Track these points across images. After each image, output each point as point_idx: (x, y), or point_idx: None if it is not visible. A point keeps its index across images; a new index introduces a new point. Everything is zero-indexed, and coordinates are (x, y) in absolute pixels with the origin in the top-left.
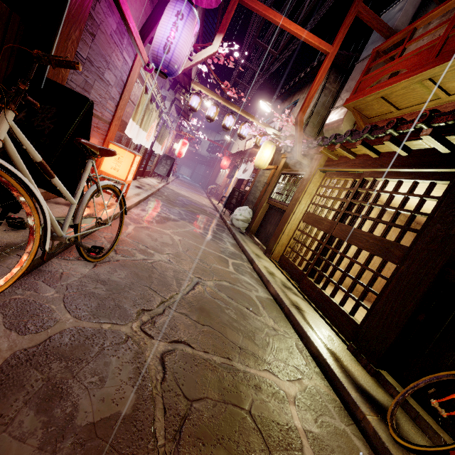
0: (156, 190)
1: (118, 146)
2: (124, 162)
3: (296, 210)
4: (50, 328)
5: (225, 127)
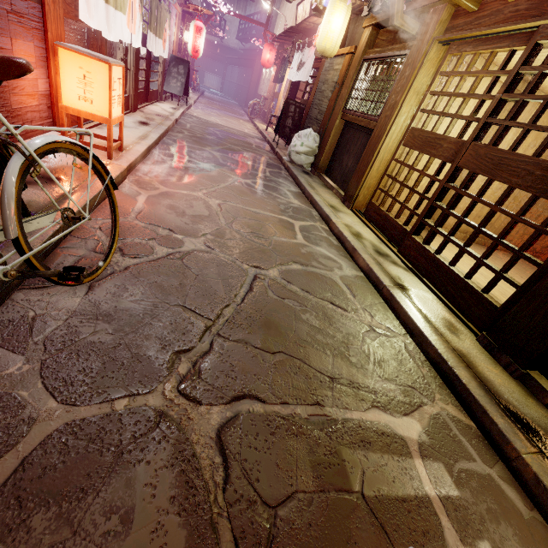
0: (173, 123)
1: (73, 51)
2: (95, 83)
3: (391, 127)
4: (22, 442)
5: None
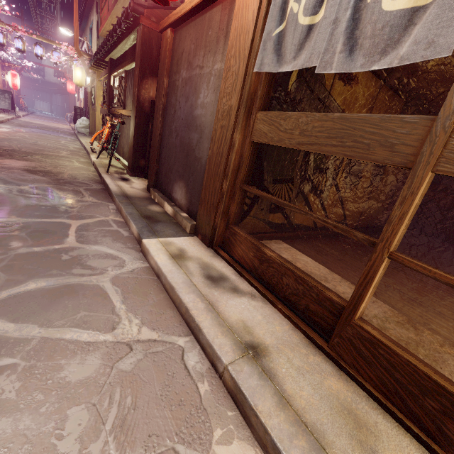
0: (6, 120)
1: None
2: None
3: (97, 108)
4: None
5: (38, 56)
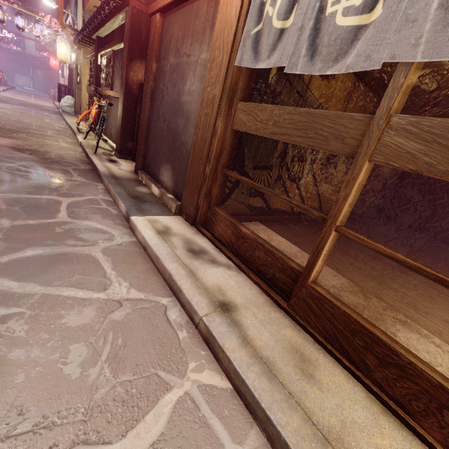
0: None
1: None
2: None
3: (83, 87)
4: None
5: (19, 28)
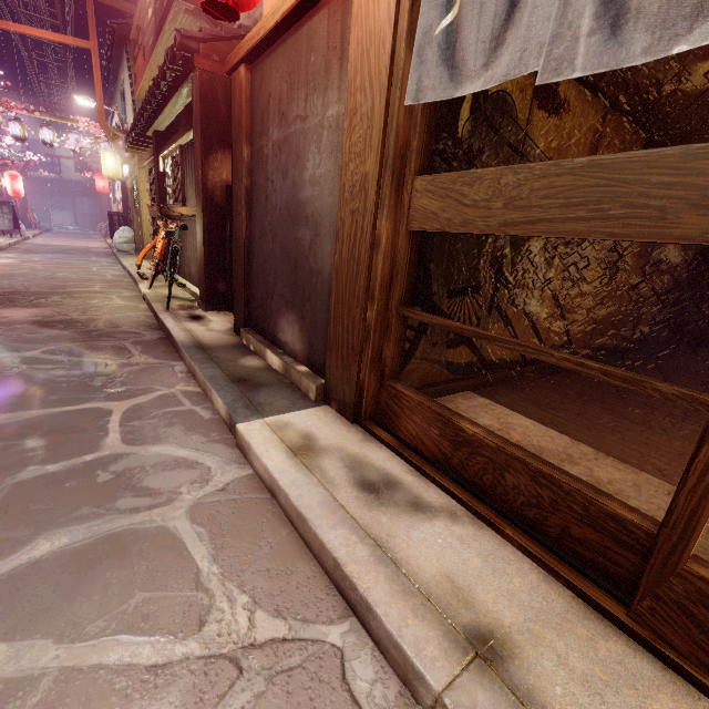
0: (7, 247)
1: None
2: None
3: (143, 211)
4: None
5: (47, 144)
